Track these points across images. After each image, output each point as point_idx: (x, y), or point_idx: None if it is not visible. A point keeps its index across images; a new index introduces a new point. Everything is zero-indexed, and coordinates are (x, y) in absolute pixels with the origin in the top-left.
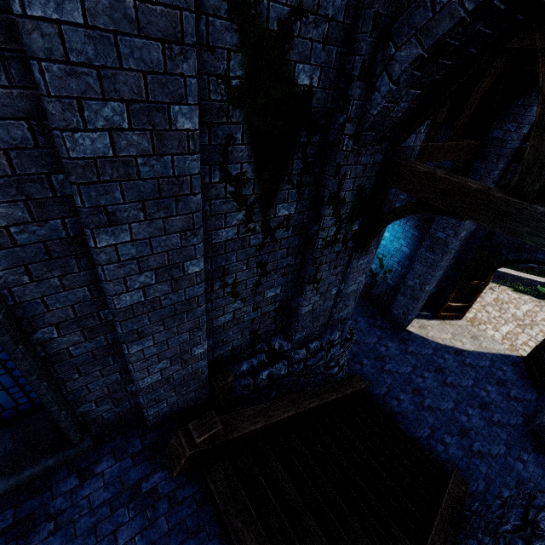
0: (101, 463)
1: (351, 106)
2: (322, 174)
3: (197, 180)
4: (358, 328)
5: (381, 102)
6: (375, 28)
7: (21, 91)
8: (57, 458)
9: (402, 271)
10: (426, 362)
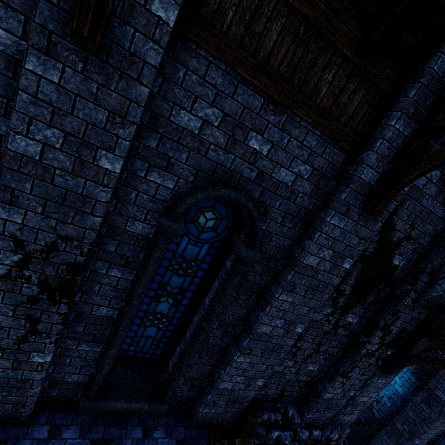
0: (158, 430)
1: (418, 284)
2: (382, 308)
3: (333, 288)
4: None
5: (440, 292)
6: (444, 257)
7: (298, 232)
8: (150, 406)
9: (391, 408)
10: None
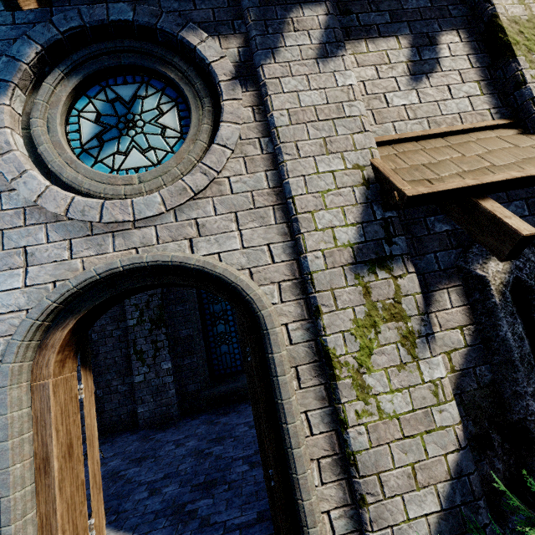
0: None
1: None
2: None
3: None
4: None
5: None
6: None
7: None
8: (242, 383)
9: None
10: None
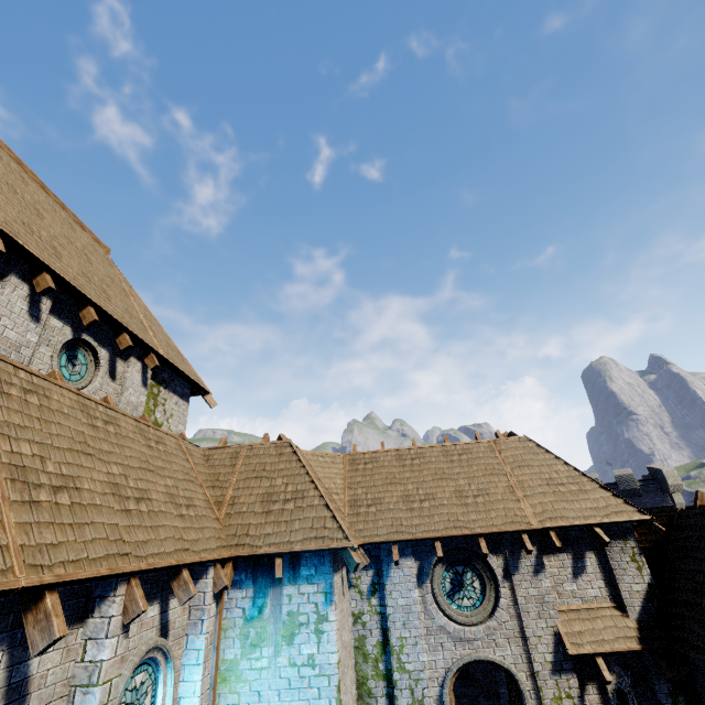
0: None
1: None
2: None
3: None
4: None
5: None
6: None
7: None
8: (471, 690)
9: None
10: None
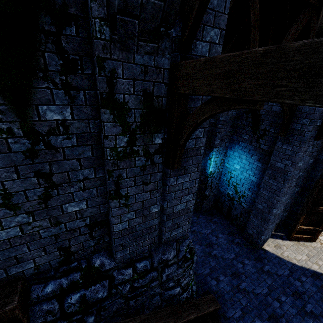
0: None
1: None
2: (95, 76)
3: None
4: (218, 243)
5: None
6: None
7: None
8: None
9: (252, 196)
10: (282, 283)
